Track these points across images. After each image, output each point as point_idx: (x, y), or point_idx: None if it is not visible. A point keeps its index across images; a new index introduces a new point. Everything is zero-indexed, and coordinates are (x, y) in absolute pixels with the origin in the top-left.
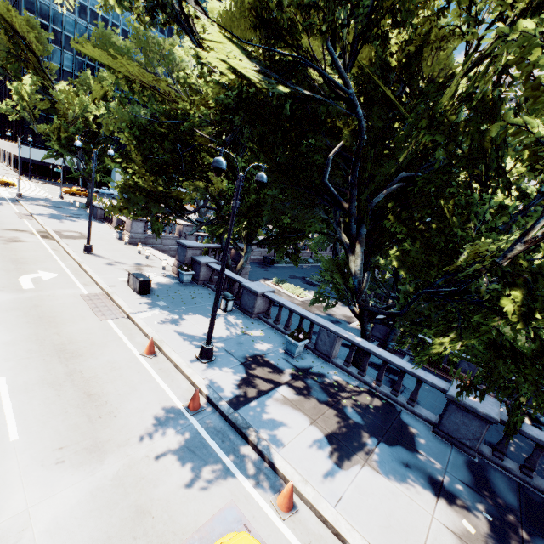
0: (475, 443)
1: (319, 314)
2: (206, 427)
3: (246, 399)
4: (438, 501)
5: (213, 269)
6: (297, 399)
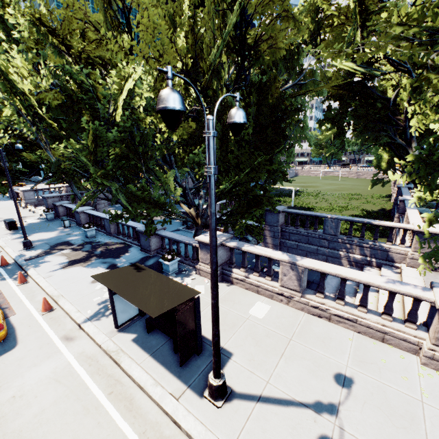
0: (150, 248)
1: (158, 220)
2: (6, 269)
3: (37, 257)
4: (105, 270)
5: (64, 206)
6: (69, 253)
